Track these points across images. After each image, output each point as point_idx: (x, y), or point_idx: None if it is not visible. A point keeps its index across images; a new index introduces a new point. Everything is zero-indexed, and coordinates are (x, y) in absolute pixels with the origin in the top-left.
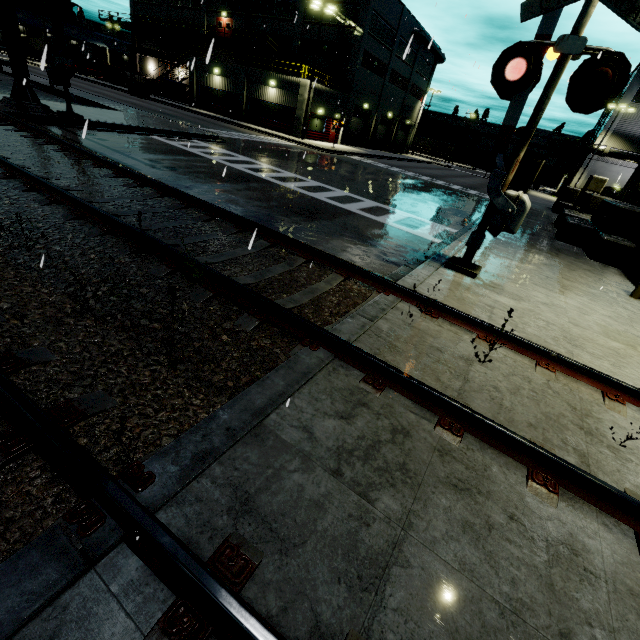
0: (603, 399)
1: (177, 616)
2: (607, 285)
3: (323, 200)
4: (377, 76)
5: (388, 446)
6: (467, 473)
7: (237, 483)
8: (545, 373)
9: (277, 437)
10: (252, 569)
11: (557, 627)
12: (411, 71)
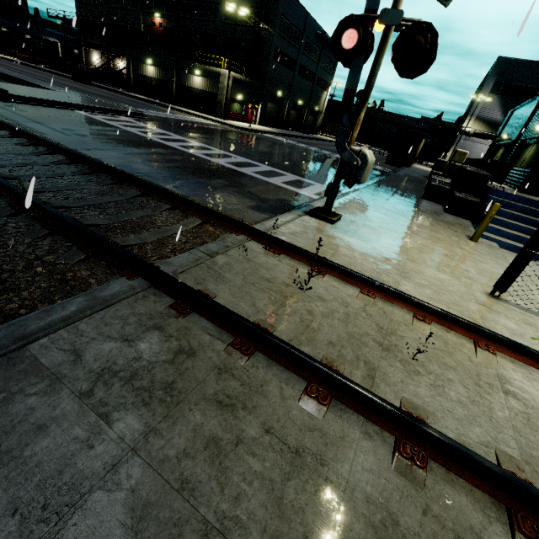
0: (412, 320)
1: None
2: (453, 232)
3: (221, 164)
4: (288, 69)
5: (163, 366)
6: (240, 389)
7: None
8: (365, 299)
9: (34, 361)
10: None
11: None
12: (317, 66)
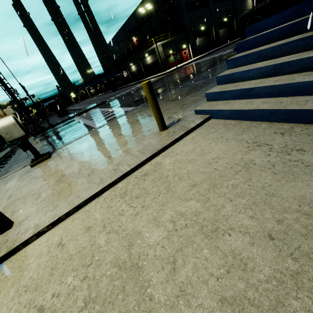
0: None
1: None
2: None
3: (87, 124)
4: (202, 8)
5: None
6: None
7: None
8: None
9: None
10: None
11: None
12: None
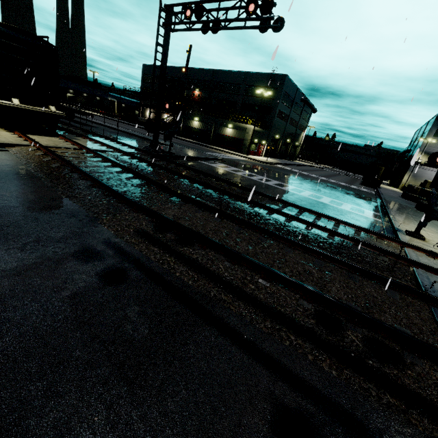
0: None
1: None
2: None
3: (310, 197)
4: (283, 121)
5: None
6: None
7: None
8: None
9: None
10: None
11: None
12: (299, 117)
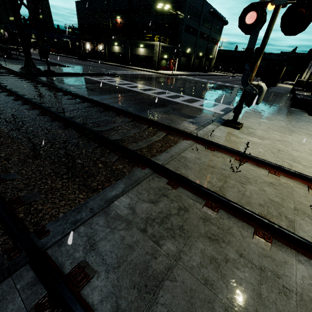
0: (308, 190)
1: (44, 302)
2: None
3: (163, 98)
4: (193, 36)
5: (174, 216)
6: (218, 231)
7: (90, 235)
8: (273, 177)
9: (116, 212)
10: (88, 279)
11: None
12: (210, 31)
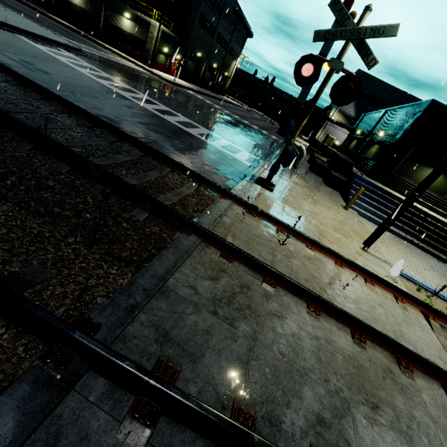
0: (335, 265)
1: (140, 407)
2: (334, 201)
3: (173, 123)
4: (208, 34)
5: (240, 295)
6: (280, 308)
7: (157, 324)
8: (310, 251)
9: (176, 293)
10: (178, 373)
11: (323, 377)
12: (231, 38)
